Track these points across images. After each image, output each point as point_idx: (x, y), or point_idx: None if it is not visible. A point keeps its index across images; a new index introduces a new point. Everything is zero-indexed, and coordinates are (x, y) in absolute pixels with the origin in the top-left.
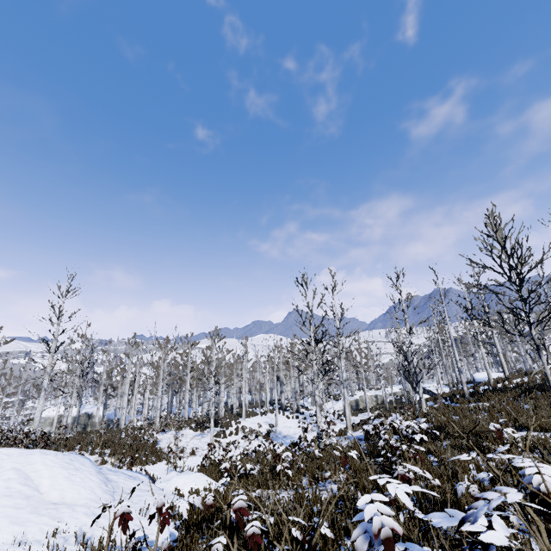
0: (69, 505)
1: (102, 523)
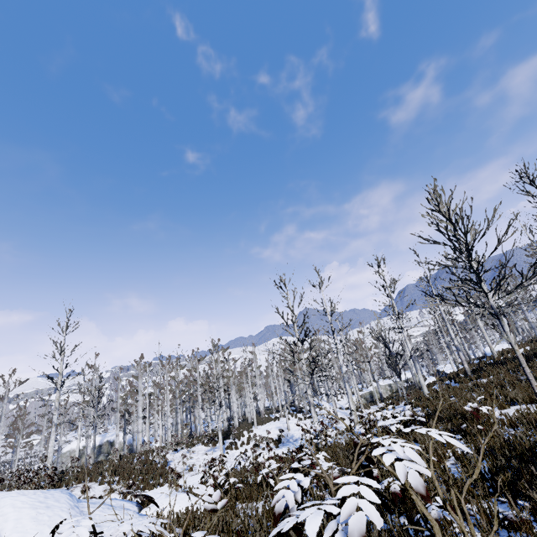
0: None
1: None
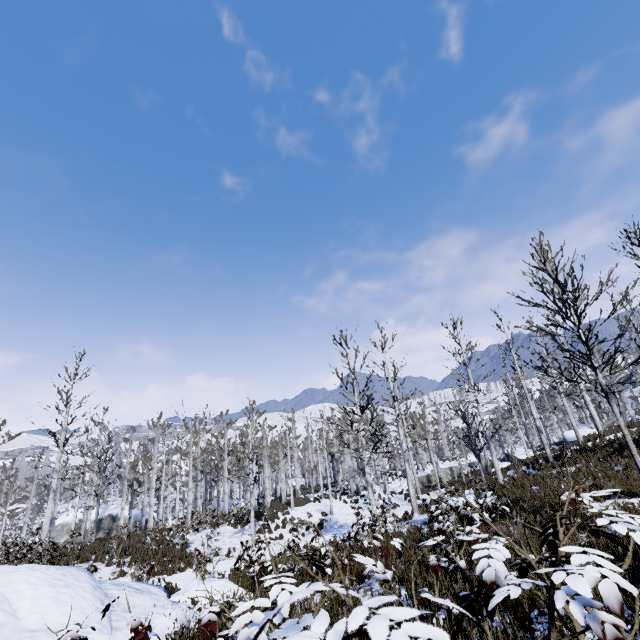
0: (50, 632)
1: None
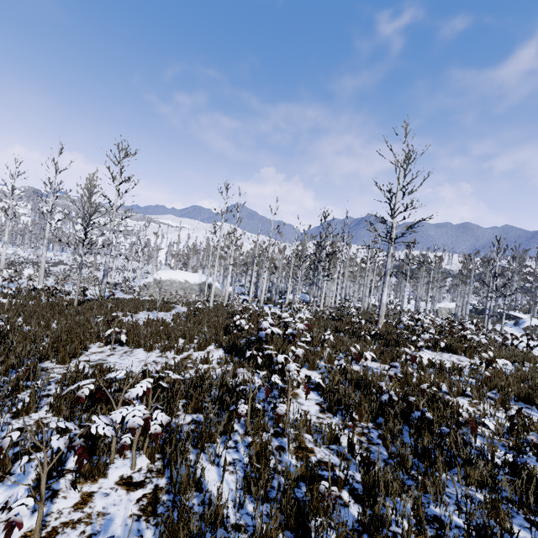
0: None
1: None
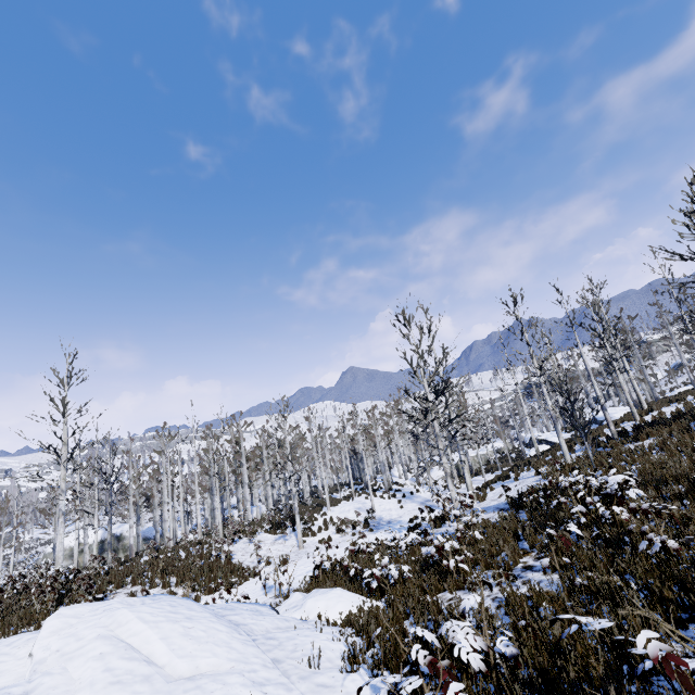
0: (212, 677)
1: (273, 693)
